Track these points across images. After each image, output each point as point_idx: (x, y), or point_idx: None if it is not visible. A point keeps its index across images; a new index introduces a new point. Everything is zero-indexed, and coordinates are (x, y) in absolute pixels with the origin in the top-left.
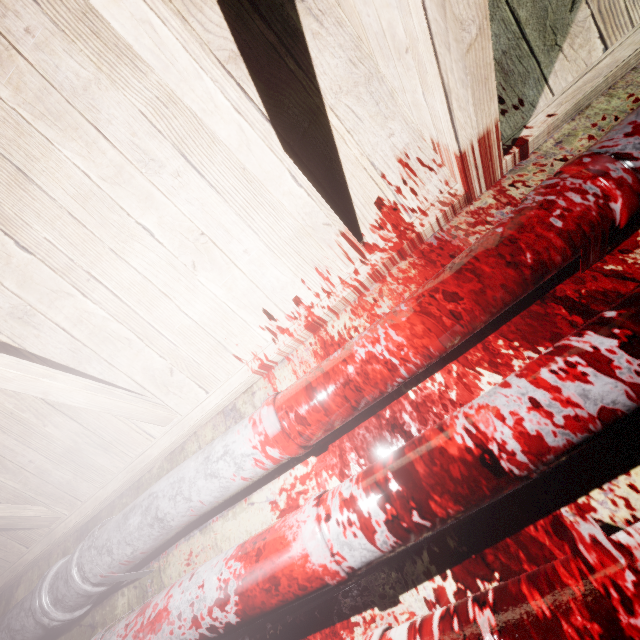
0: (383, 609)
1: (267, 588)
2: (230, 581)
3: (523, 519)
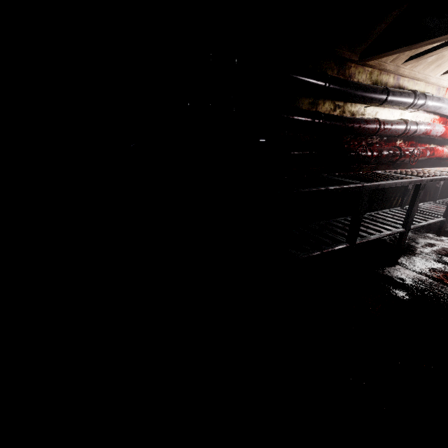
0: (430, 145)
1: (445, 135)
2: (443, 130)
3: (443, 144)
